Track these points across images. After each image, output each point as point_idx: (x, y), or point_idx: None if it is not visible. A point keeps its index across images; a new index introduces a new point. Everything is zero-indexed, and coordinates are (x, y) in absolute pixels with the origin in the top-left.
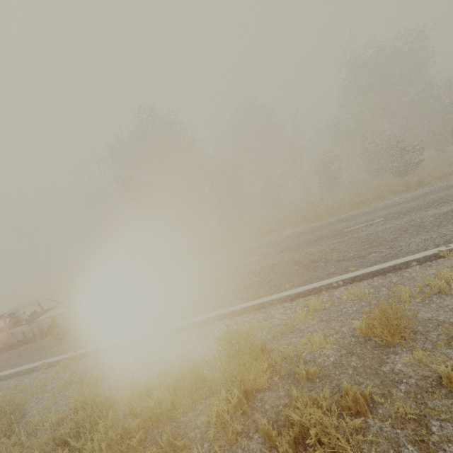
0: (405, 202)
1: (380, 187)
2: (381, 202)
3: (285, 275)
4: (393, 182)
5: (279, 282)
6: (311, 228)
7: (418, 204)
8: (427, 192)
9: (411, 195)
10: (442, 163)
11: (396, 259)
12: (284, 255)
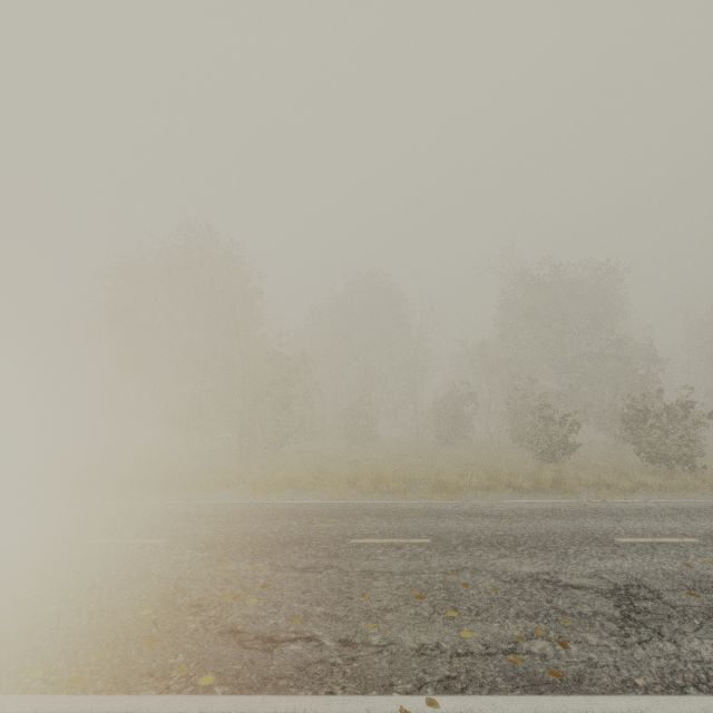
0: (500, 515)
1: (495, 468)
2: (483, 496)
3: (98, 627)
4: (523, 467)
5: (52, 647)
6: (332, 507)
7: (509, 530)
8: (547, 510)
9: (526, 503)
10: (608, 460)
11: (310, 692)
12: (197, 556)
